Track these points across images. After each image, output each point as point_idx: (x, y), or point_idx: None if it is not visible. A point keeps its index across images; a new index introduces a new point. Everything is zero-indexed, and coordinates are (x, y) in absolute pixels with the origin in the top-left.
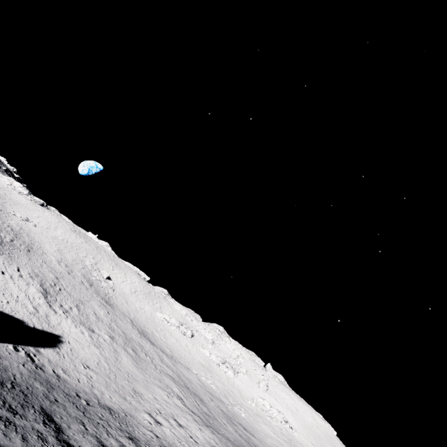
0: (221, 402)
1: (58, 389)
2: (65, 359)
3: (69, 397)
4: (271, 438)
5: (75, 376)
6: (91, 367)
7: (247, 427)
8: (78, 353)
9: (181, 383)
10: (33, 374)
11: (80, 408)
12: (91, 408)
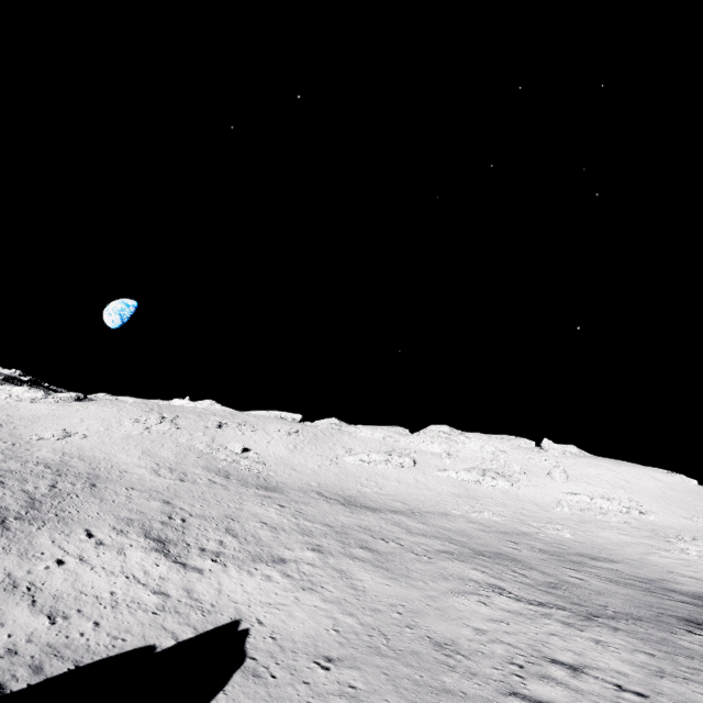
0: (527, 536)
1: None
2: (277, 681)
3: None
4: (629, 545)
5: None
6: (333, 655)
7: (590, 552)
8: (290, 636)
9: (466, 552)
10: None
11: None
12: None
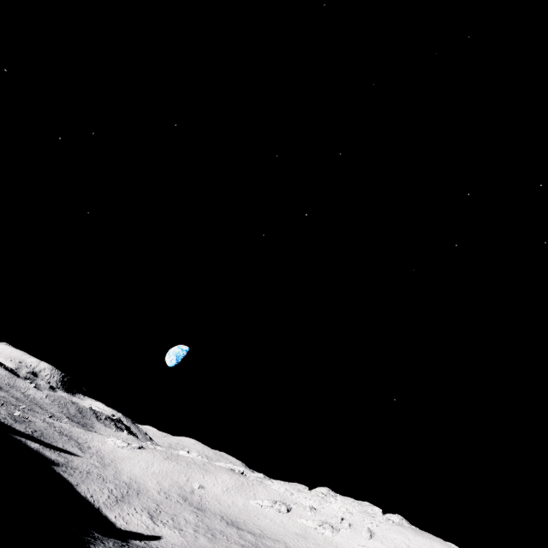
0: None
1: None
2: (162, 543)
3: None
4: None
5: (166, 547)
6: (176, 545)
7: None
8: (170, 541)
9: (252, 547)
10: (147, 546)
11: None
12: None
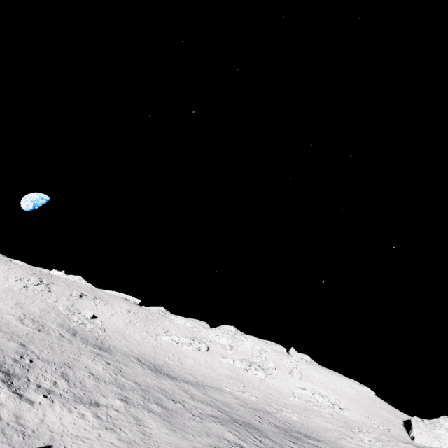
0: (269, 414)
1: None
2: None
3: None
4: (330, 431)
5: None
6: None
7: (306, 432)
8: None
9: (227, 418)
10: None
11: None
12: None
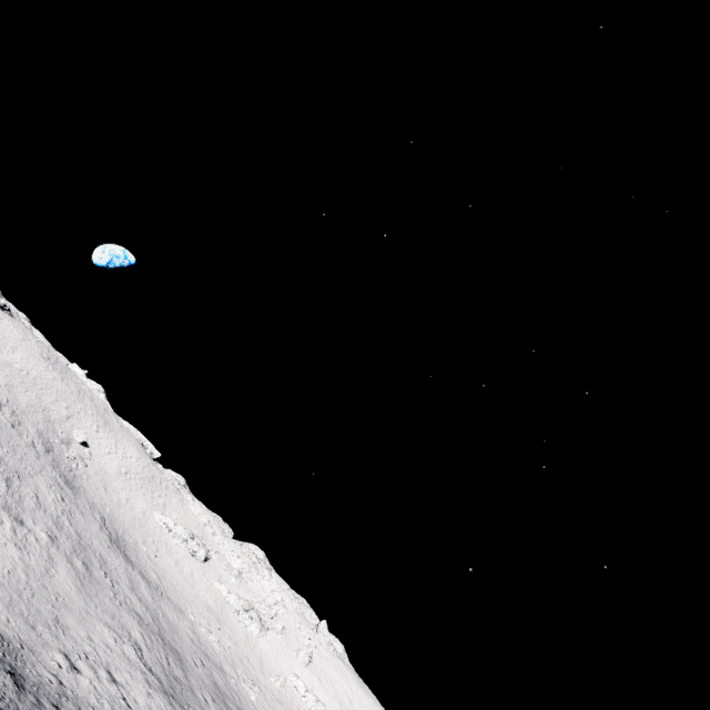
0: (221, 672)
1: None
2: None
3: None
4: None
5: None
6: None
7: None
8: None
9: (154, 629)
10: None
11: None
12: None
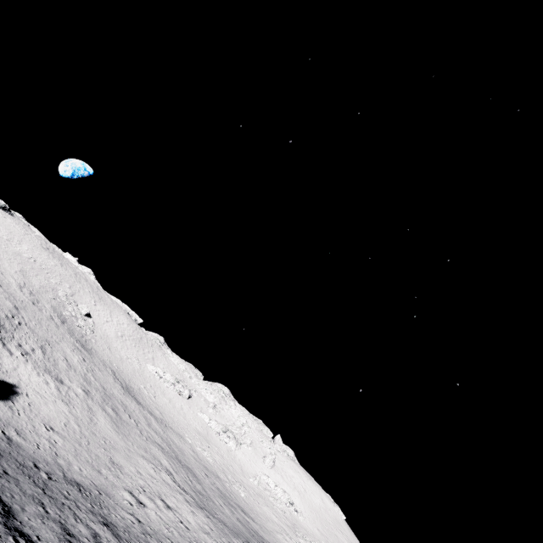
0: (218, 479)
1: (8, 457)
2: (20, 416)
3: (24, 467)
4: (272, 522)
5: (34, 439)
6: (55, 429)
7: (246, 509)
8: (39, 410)
9: (172, 454)
10: None
11: (39, 483)
12: (54, 483)
